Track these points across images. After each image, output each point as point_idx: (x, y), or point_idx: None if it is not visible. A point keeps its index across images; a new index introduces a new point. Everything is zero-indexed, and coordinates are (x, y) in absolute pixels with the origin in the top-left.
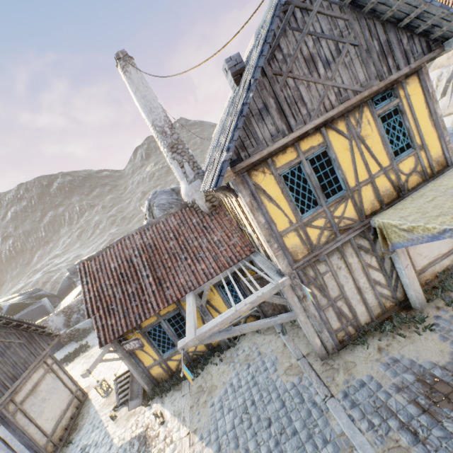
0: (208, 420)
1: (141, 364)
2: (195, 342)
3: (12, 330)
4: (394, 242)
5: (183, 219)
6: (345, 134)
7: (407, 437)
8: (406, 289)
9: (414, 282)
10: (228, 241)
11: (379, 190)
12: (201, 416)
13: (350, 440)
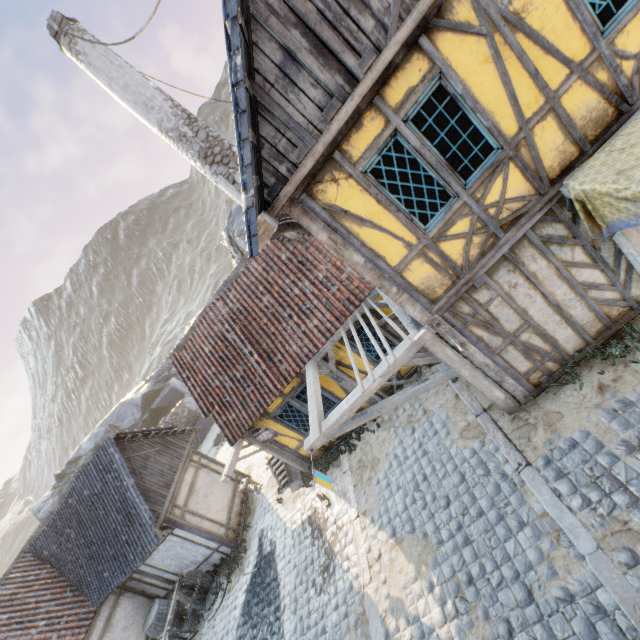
0: (376, 500)
1: (285, 448)
2: (323, 441)
3: (142, 441)
4: (611, 221)
5: (268, 259)
6: (476, 28)
7: None
8: None
9: None
10: (339, 275)
11: (574, 119)
12: (367, 496)
13: (556, 522)
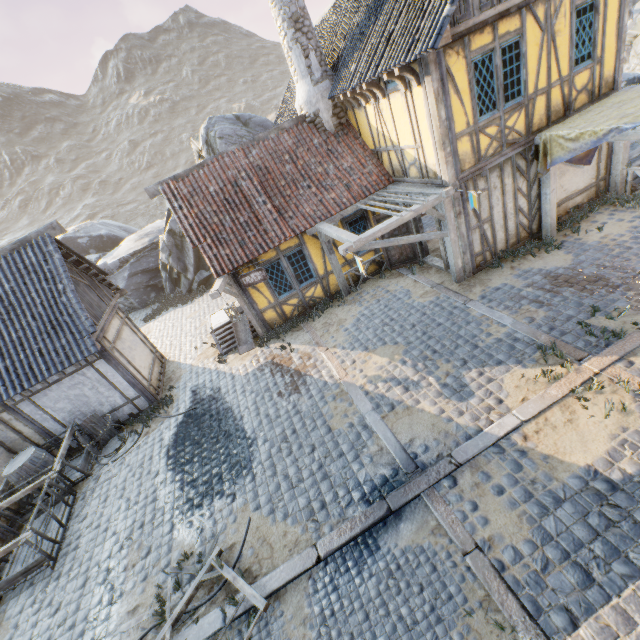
0: (346, 338)
1: (255, 305)
2: (361, 244)
3: (72, 267)
4: (554, 158)
5: (301, 137)
6: (541, 24)
7: (535, 306)
8: (544, 218)
9: (553, 209)
10: (362, 168)
11: (551, 105)
12: (337, 338)
13: (490, 317)
